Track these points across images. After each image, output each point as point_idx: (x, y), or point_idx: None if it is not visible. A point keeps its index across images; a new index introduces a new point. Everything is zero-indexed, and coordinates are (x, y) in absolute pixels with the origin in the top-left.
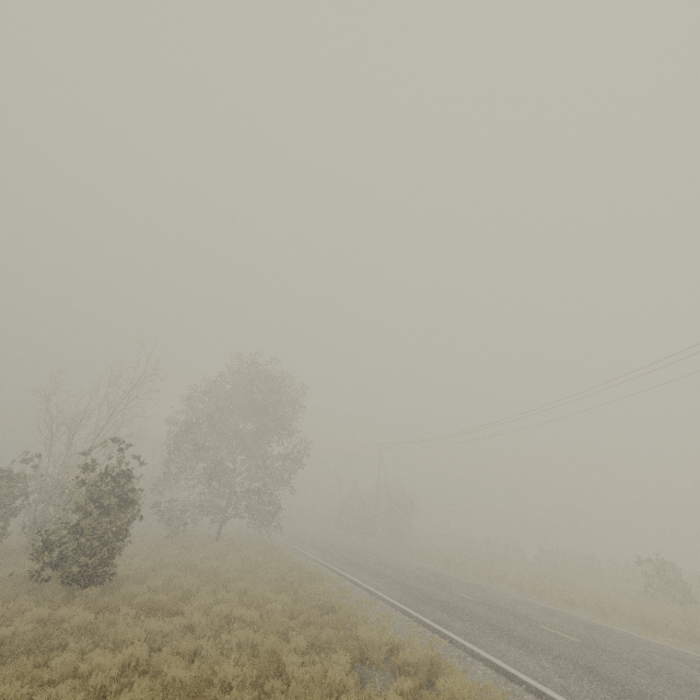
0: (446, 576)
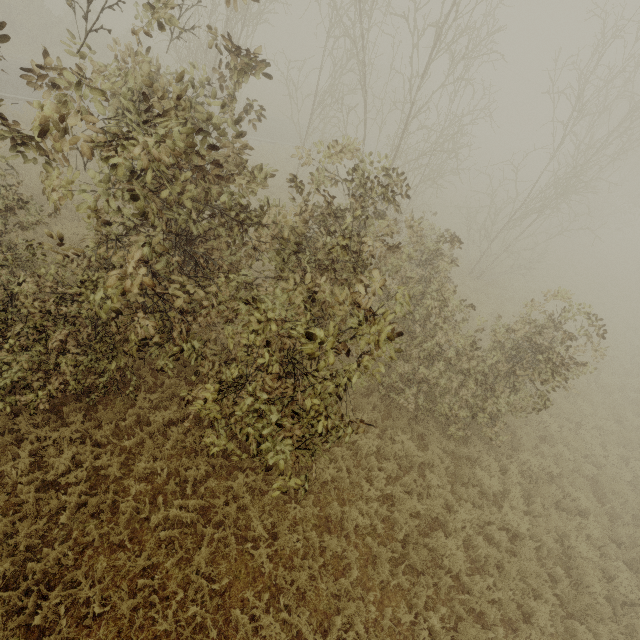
0: None
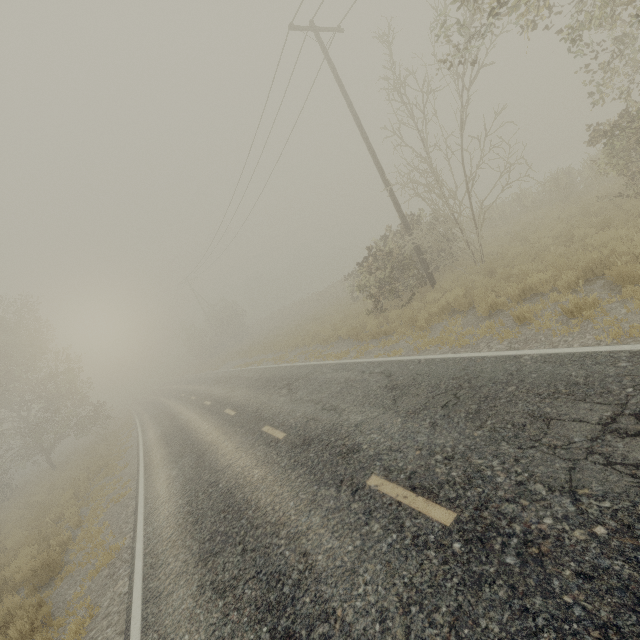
0: (226, 377)
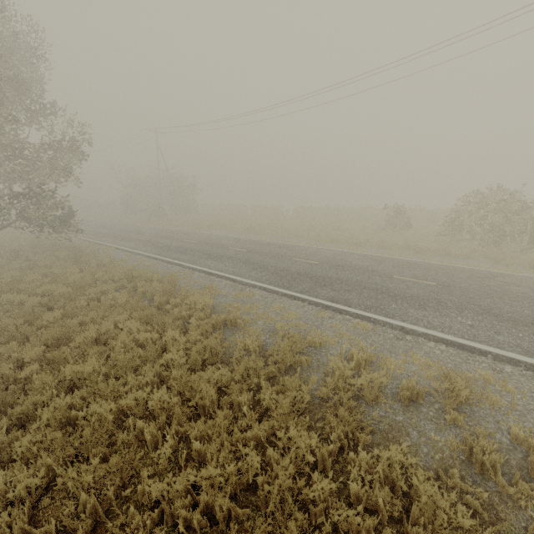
0: (266, 243)
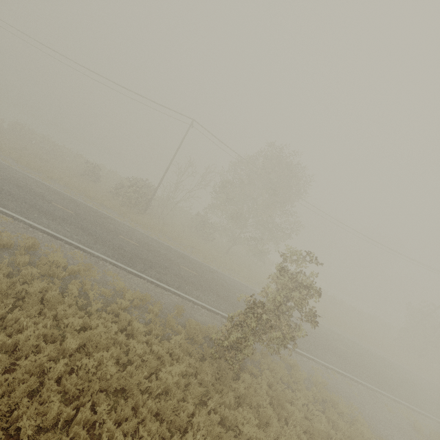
0: None
